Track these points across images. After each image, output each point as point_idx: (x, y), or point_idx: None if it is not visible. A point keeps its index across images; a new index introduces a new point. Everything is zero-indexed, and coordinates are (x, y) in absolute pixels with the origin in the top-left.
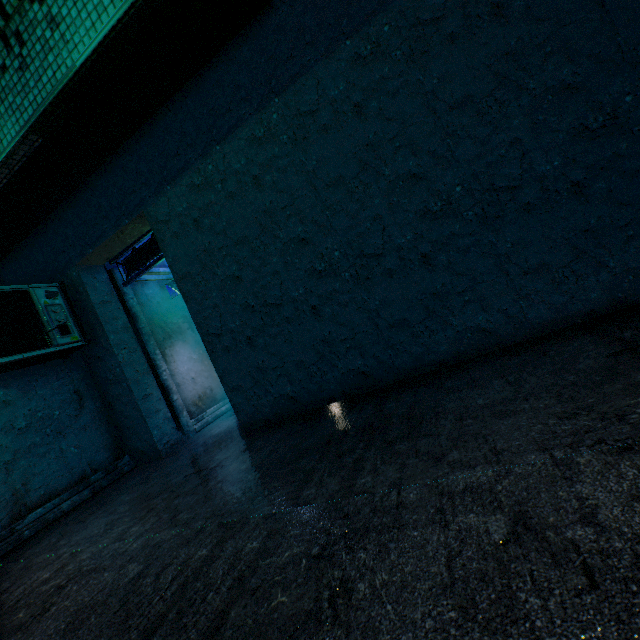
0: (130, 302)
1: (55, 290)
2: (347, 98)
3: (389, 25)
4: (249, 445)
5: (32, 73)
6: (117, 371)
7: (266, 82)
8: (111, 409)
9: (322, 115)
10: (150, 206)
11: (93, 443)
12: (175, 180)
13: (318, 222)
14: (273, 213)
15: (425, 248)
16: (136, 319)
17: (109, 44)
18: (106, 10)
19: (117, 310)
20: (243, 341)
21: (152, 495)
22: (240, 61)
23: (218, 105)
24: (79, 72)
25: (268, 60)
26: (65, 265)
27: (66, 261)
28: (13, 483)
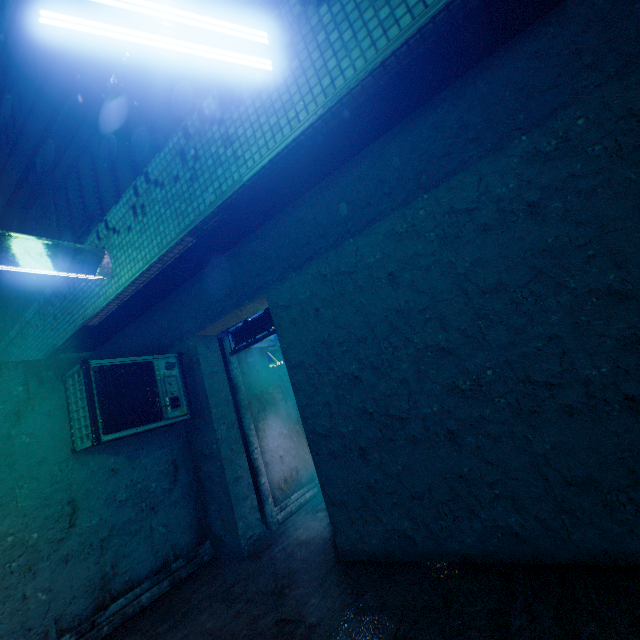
0: (234, 372)
1: (174, 361)
2: (518, 196)
3: (584, 118)
4: (356, 598)
5: (200, 184)
6: (213, 447)
7: (414, 178)
8: (201, 485)
9: (482, 213)
10: (272, 290)
11: (180, 522)
12: (301, 268)
13: (466, 331)
14: (408, 314)
15: (631, 388)
16: (237, 390)
17: (278, 160)
18: (281, 130)
19: (222, 381)
20: (354, 450)
21: (238, 639)
22: (387, 157)
23: (357, 199)
24: (244, 185)
25: (419, 156)
26: (185, 334)
27: (186, 330)
28: (104, 564)
